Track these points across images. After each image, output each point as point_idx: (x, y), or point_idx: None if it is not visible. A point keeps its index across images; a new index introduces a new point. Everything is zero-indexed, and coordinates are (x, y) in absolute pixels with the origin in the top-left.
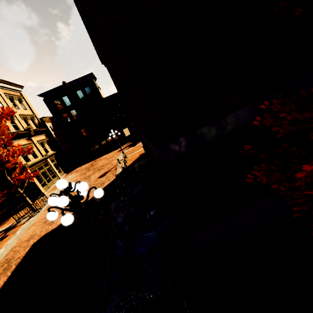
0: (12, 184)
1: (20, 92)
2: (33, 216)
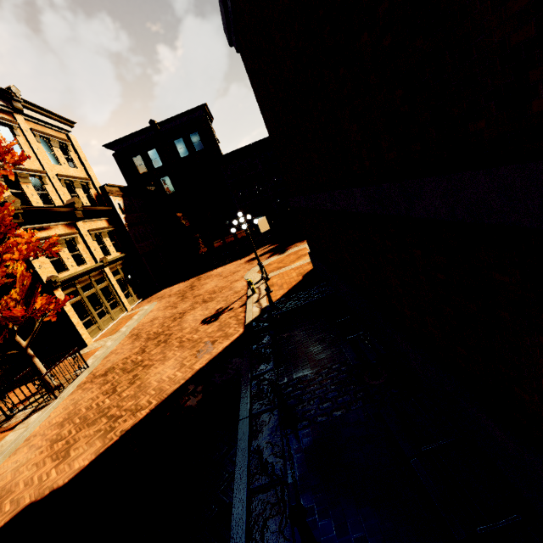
0: (3, 325)
1: (66, 132)
2: (40, 410)
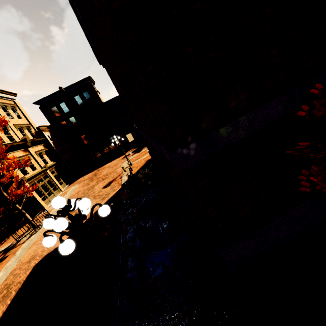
0: (9, 200)
1: (13, 100)
2: (34, 234)
